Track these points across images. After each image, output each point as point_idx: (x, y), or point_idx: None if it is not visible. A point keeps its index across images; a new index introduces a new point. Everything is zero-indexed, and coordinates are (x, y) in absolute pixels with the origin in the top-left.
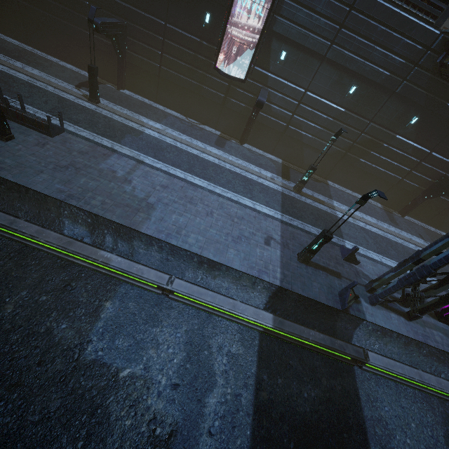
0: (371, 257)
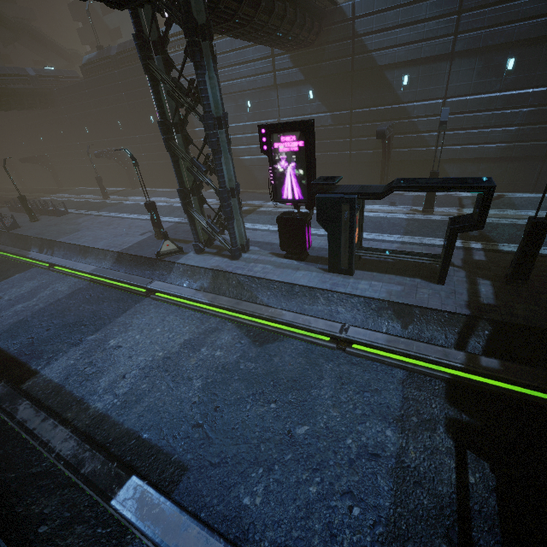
0: (256, 228)
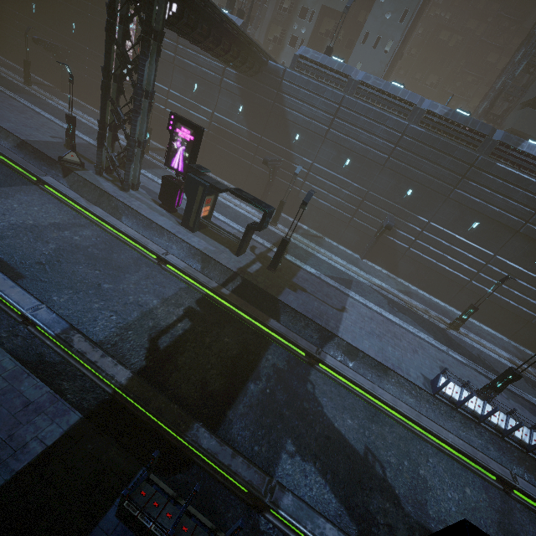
0: (155, 180)
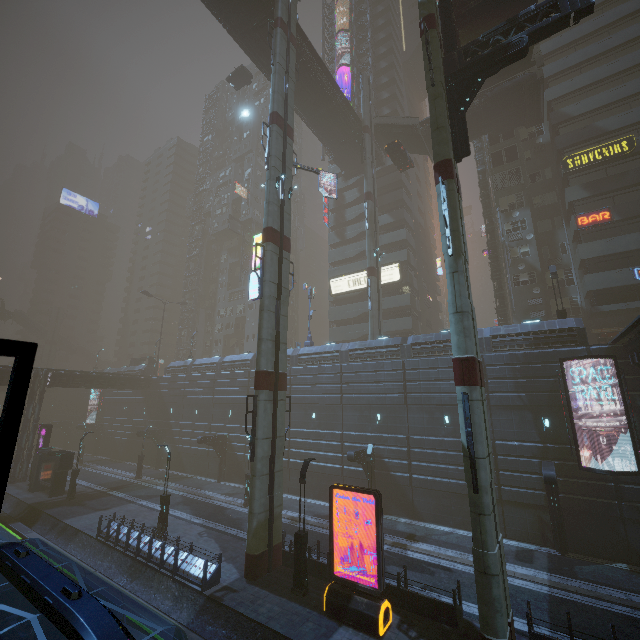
0: None
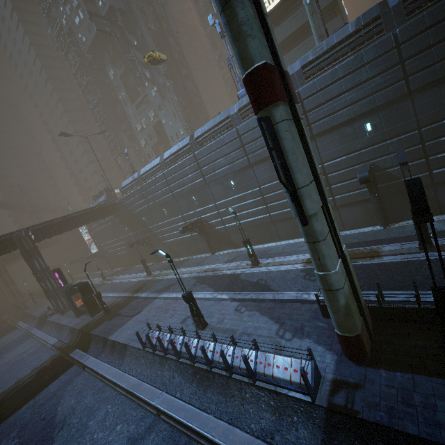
0: None
